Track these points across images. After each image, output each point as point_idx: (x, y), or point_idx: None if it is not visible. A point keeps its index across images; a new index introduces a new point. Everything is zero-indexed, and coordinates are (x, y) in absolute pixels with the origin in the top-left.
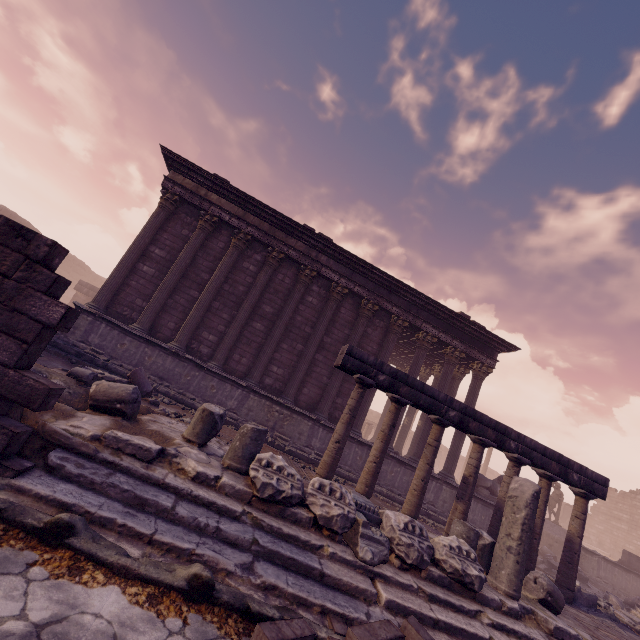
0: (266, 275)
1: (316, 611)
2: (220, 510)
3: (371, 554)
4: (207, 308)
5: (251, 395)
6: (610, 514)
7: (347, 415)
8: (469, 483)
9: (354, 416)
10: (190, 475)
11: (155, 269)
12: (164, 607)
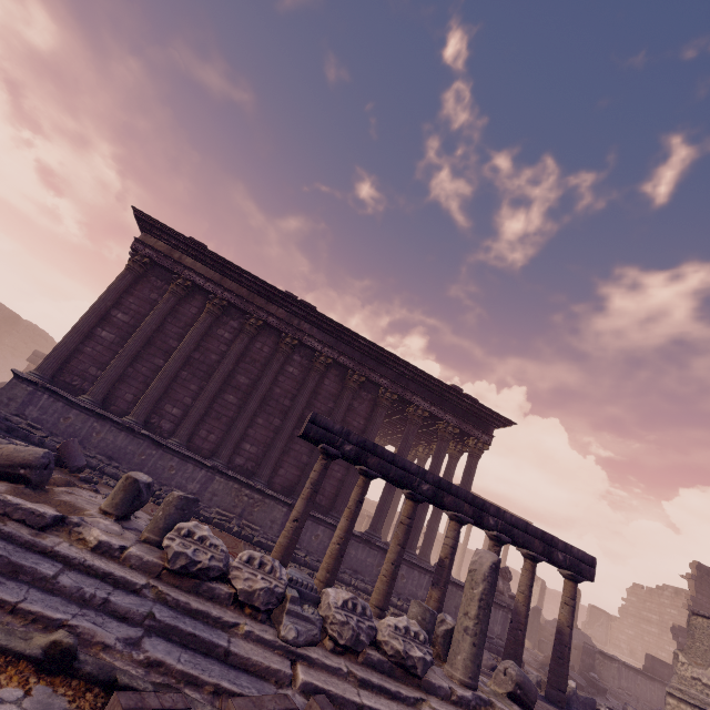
0: (242, 343)
1: (208, 691)
2: (117, 582)
3: (295, 632)
4: (172, 378)
5: (217, 477)
6: (639, 615)
7: (308, 489)
8: (445, 566)
9: (316, 490)
10: (91, 545)
11: (116, 335)
12: (6, 677)
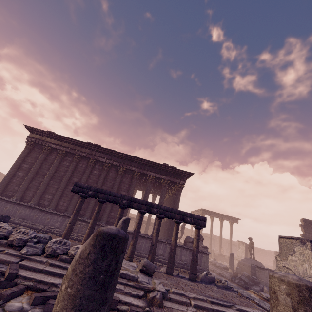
0: (73, 165)
1: None
2: None
3: (26, 251)
4: (47, 184)
5: (67, 219)
6: None
7: (74, 211)
8: (135, 231)
9: (78, 211)
10: None
11: (24, 173)
12: None
